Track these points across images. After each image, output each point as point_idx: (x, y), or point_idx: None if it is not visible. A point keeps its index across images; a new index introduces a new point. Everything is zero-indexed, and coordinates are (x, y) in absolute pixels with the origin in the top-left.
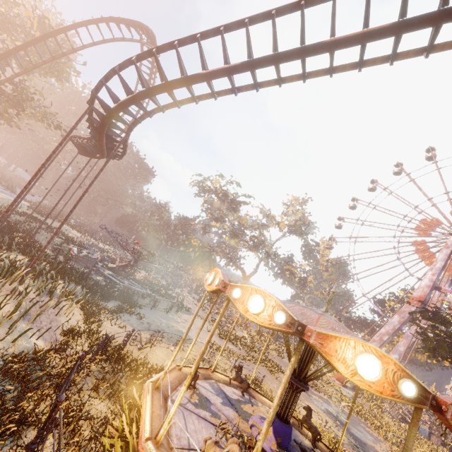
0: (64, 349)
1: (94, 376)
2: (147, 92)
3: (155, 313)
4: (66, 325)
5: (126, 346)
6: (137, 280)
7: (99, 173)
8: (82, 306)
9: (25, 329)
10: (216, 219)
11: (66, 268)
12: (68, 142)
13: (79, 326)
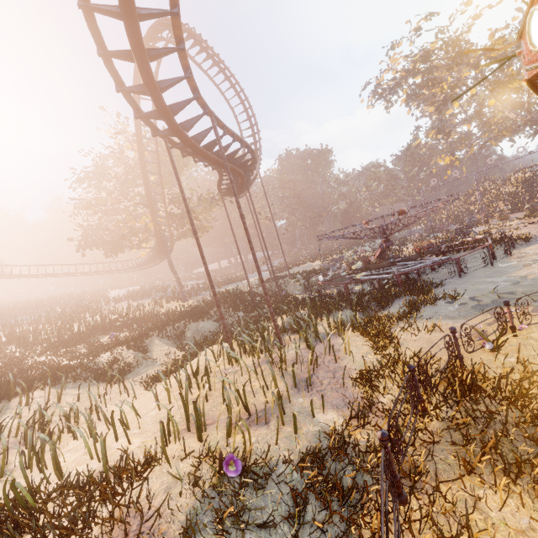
0: (364, 414)
1: (446, 441)
2: (123, 11)
3: (471, 279)
4: (354, 368)
5: (463, 356)
6: (406, 257)
7: (232, 188)
8: (360, 332)
9: (303, 405)
10: (446, 102)
11: (323, 301)
12: (223, 199)
13: (372, 361)
